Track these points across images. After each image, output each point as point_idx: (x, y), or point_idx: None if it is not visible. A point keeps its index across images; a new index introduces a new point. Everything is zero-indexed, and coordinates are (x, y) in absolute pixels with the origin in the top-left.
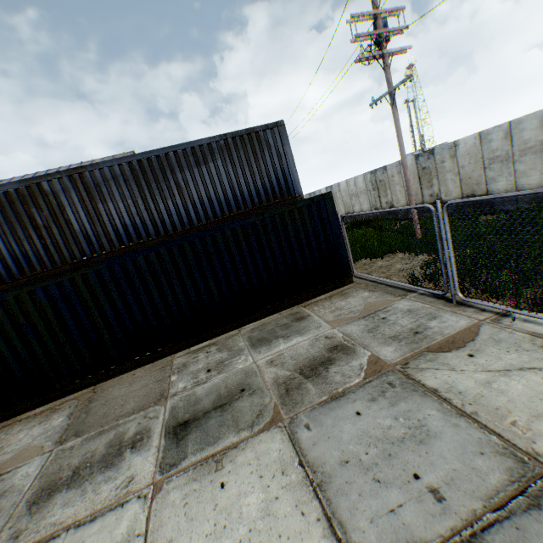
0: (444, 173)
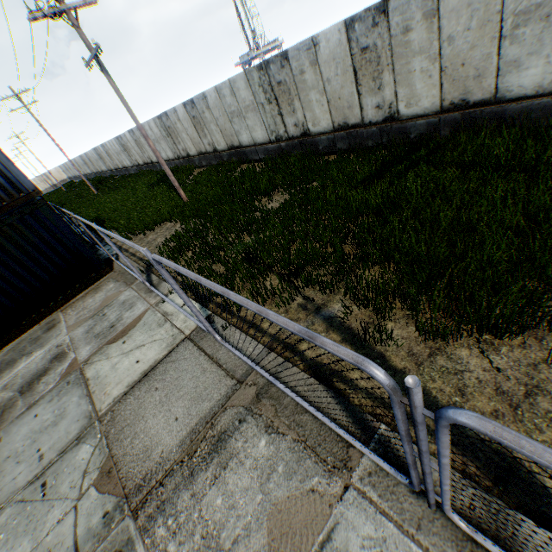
0: (209, 124)
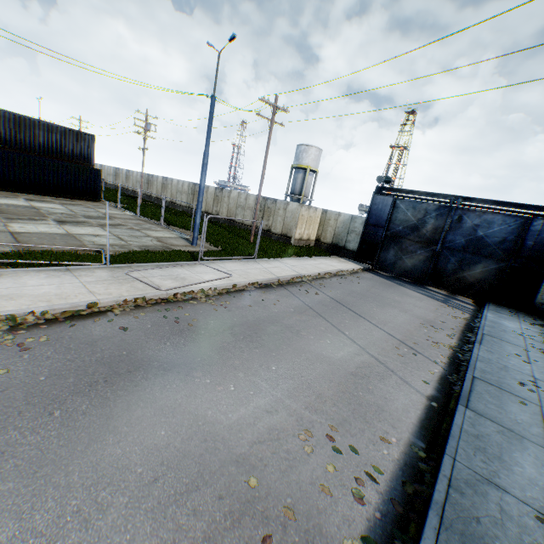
0: (168, 189)
